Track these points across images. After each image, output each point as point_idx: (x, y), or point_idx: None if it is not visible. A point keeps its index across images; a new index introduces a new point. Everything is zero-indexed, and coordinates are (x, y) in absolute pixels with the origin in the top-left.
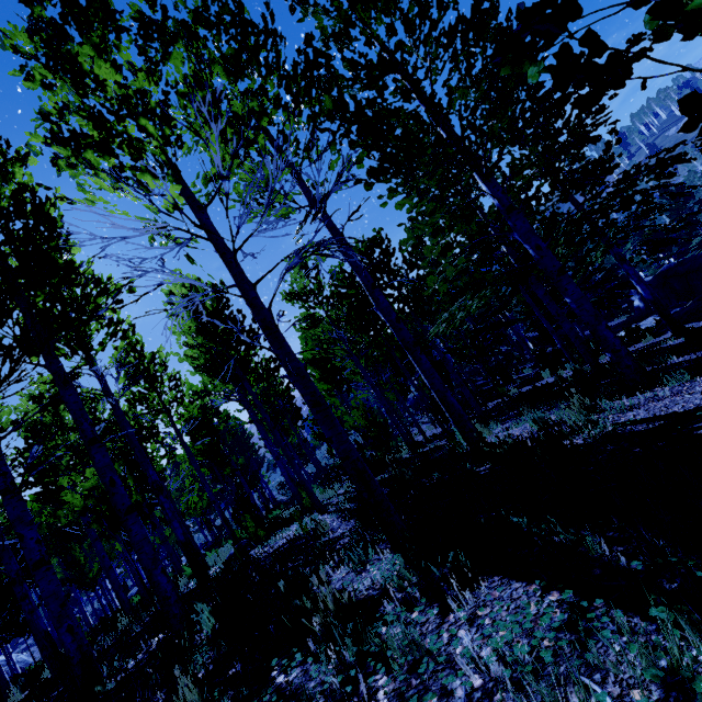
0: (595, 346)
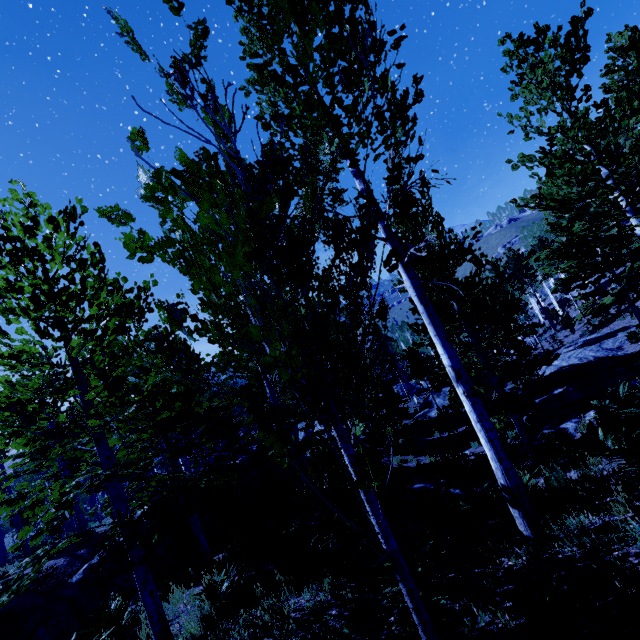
0: None
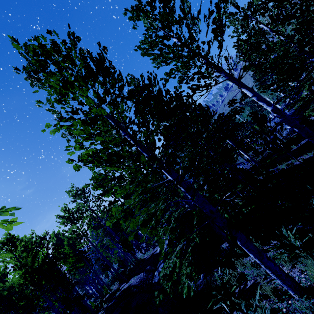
0: None
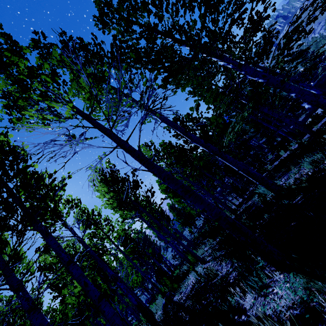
0: (298, 131)
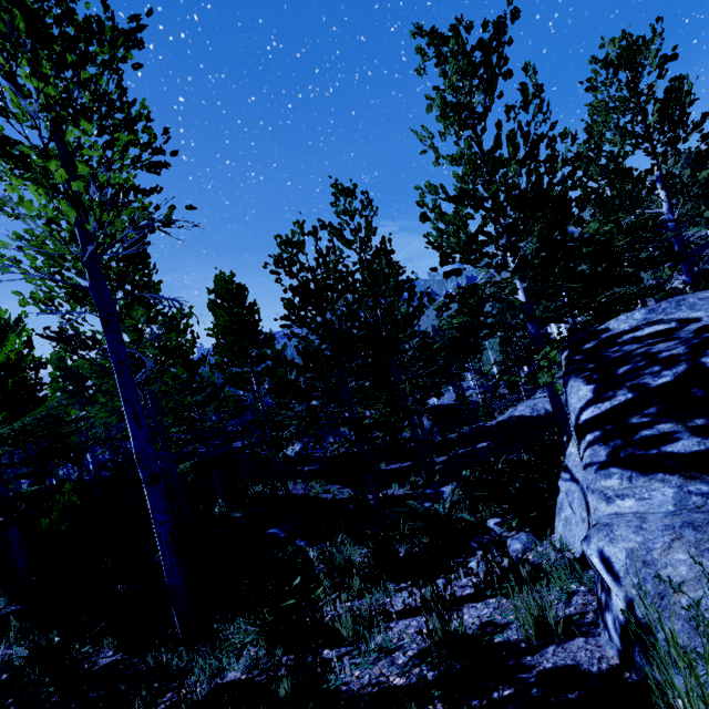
0: None
